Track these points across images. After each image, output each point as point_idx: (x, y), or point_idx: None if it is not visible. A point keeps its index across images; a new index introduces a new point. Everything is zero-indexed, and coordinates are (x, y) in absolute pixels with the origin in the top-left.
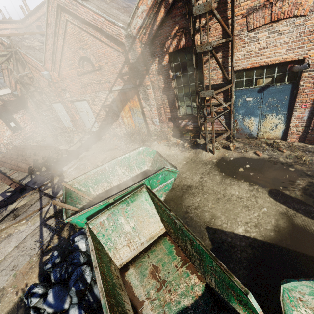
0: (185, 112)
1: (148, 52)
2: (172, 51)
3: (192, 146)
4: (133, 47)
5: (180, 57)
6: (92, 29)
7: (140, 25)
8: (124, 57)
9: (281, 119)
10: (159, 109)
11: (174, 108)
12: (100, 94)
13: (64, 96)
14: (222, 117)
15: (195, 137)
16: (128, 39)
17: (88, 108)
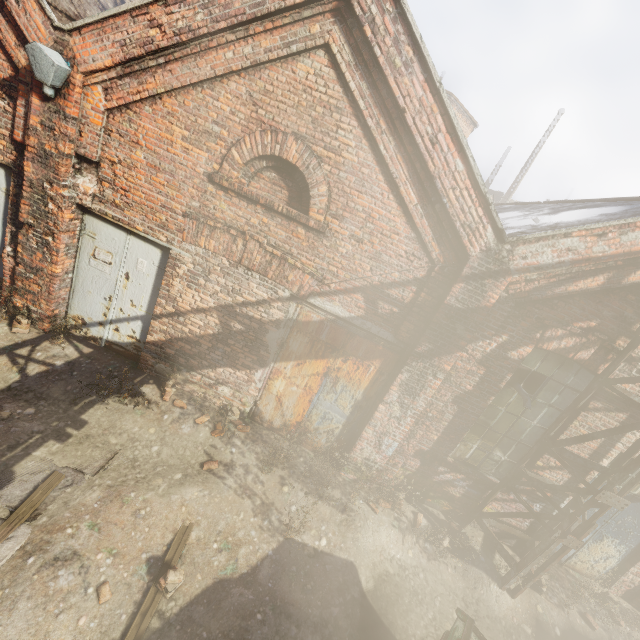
0: (465, 456)
1: (504, 314)
2: (552, 350)
3: (451, 545)
4: (485, 282)
5: (545, 364)
6: (397, 146)
7: (543, 263)
8: (428, 270)
9: (620, 552)
10: (415, 423)
11: (455, 440)
12: (248, 279)
13: (64, 177)
14: (536, 507)
15: (450, 513)
16: (487, 259)
17: (146, 271)
